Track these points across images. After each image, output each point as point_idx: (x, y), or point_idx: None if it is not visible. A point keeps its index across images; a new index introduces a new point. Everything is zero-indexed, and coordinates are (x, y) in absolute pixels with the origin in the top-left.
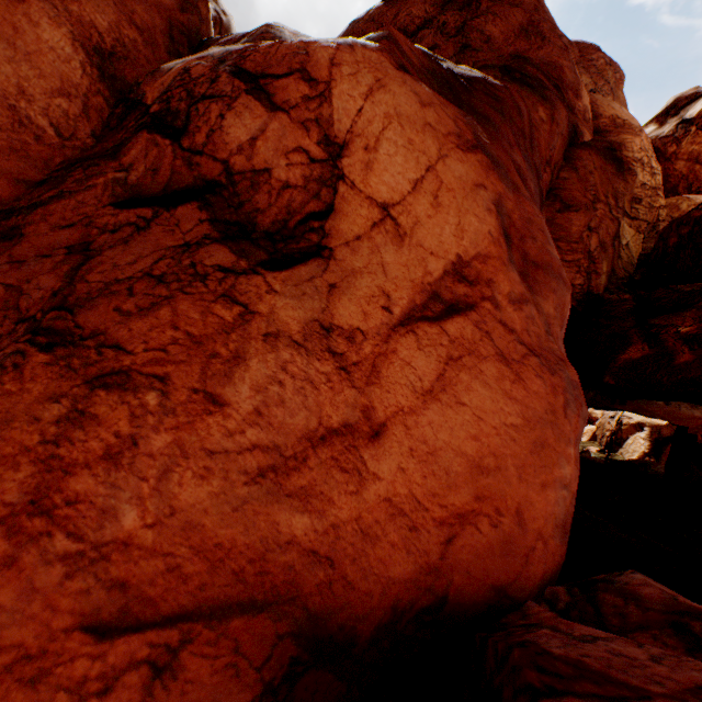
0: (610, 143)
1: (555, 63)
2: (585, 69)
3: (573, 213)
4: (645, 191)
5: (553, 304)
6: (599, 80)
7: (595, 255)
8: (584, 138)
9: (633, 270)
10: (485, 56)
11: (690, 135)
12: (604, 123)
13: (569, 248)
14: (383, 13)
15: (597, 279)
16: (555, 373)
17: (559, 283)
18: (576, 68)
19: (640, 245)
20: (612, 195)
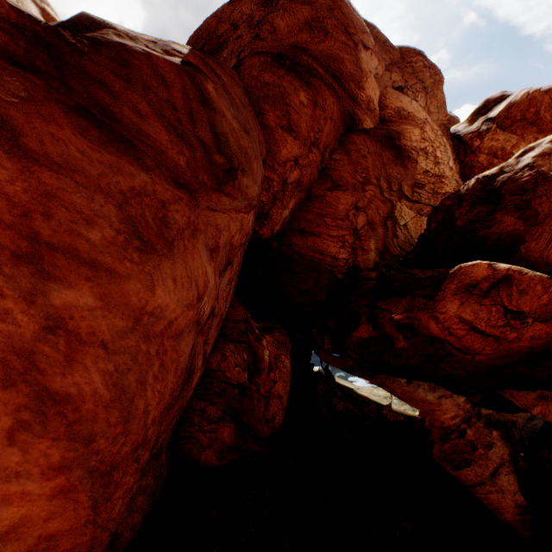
0: (389, 131)
1: (336, 55)
2: (400, 69)
3: (341, 192)
4: (428, 177)
5: (94, 292)
6: (412, 79)
7: (362, 232)
8: (364, 125)
9: (412, 248)
10: (265, 44)
11: (491, 132)
12: (390, 113)
13: (335, 224)
14: (224, 10)
15: (364, 254)
16: (14, 385)
17: (99, 269)
18: (391, 67)
19: (422, 226)
20: (385, 179)
